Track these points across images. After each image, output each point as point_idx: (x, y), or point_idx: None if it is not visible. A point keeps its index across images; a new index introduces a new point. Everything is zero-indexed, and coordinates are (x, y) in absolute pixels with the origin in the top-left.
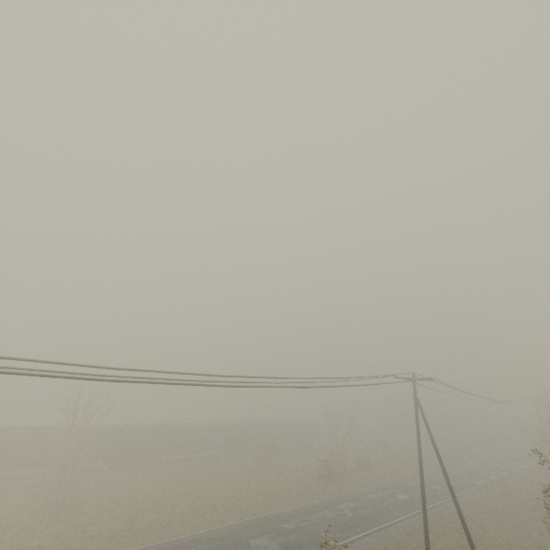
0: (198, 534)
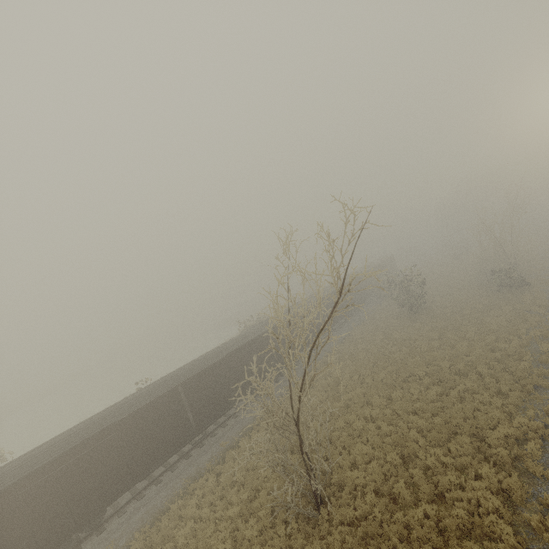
0: None
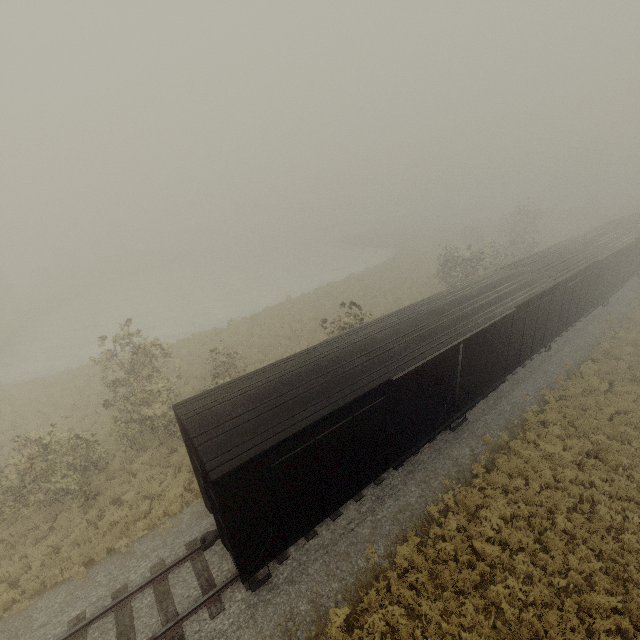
0: None
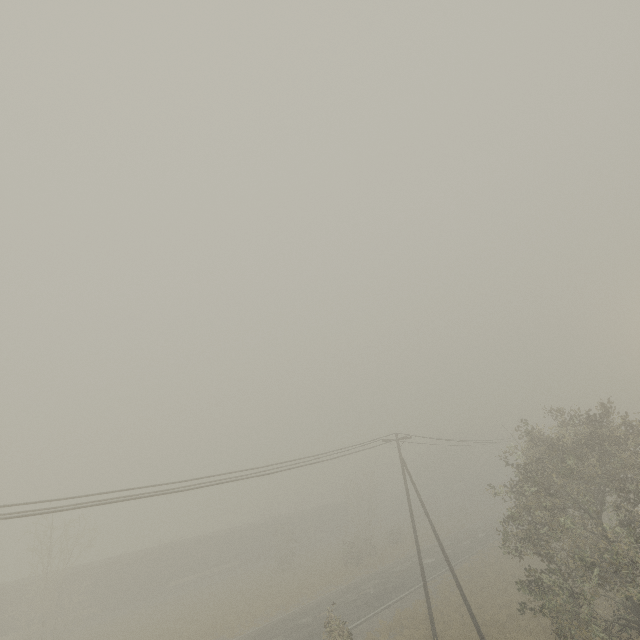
0: None
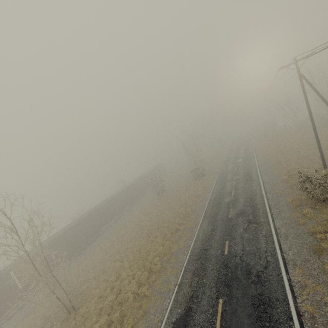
0: (196, 238)
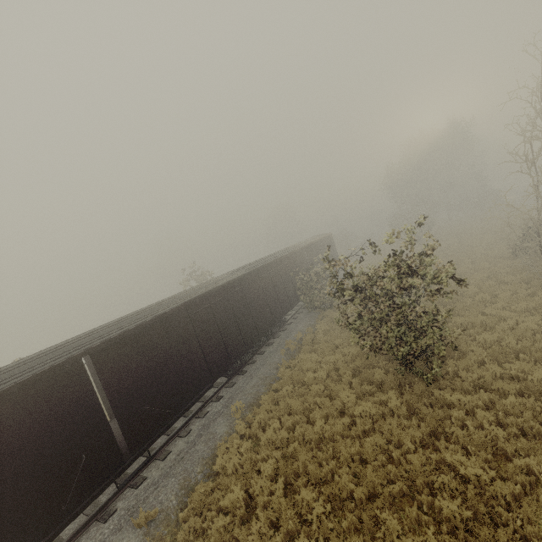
0: None
